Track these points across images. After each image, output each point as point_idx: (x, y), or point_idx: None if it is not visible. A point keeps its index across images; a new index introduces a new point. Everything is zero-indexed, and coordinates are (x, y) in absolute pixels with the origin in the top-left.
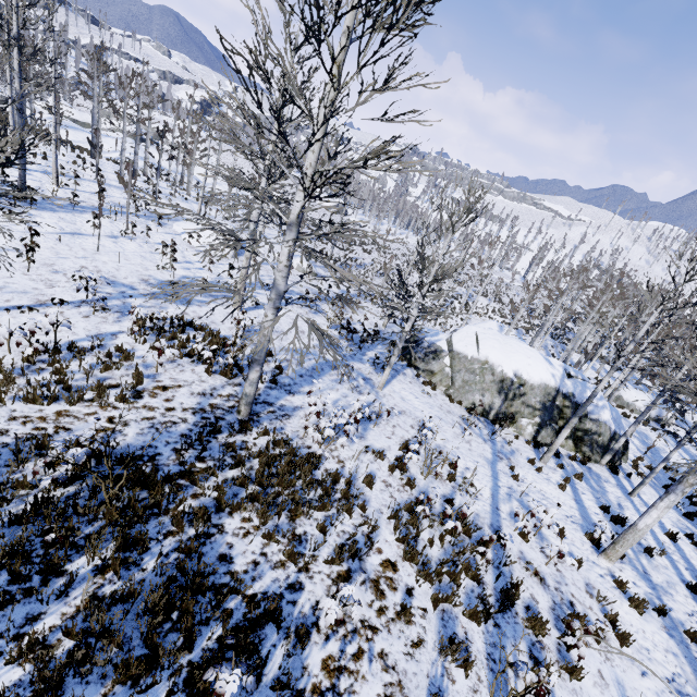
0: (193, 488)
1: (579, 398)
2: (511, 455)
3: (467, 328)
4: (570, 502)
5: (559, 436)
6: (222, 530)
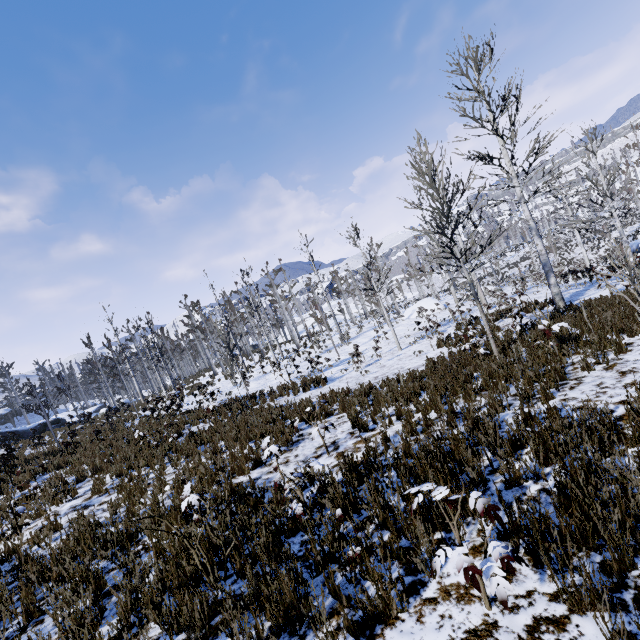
0: None
1: None
2: None
3: None
4: None
5: None
6: None
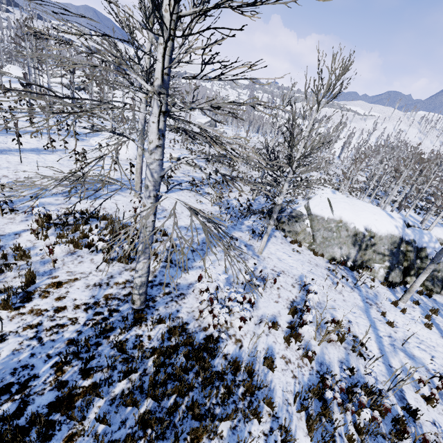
0: (69, 424)
1: (419, 242)
2: (376, 299)
3: (320, 195)
4: (440, 341)
5: (417, 280)
6: None
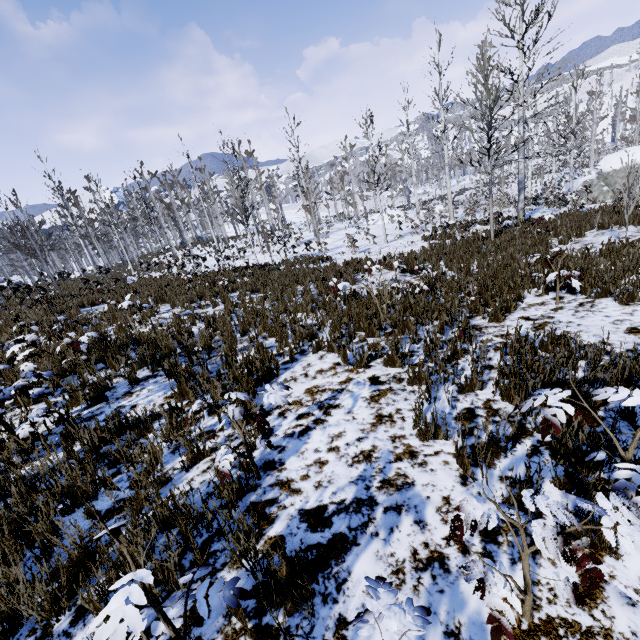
0: None
1: None
2: None
3: (603, 159)
4: None
5: None
6: None
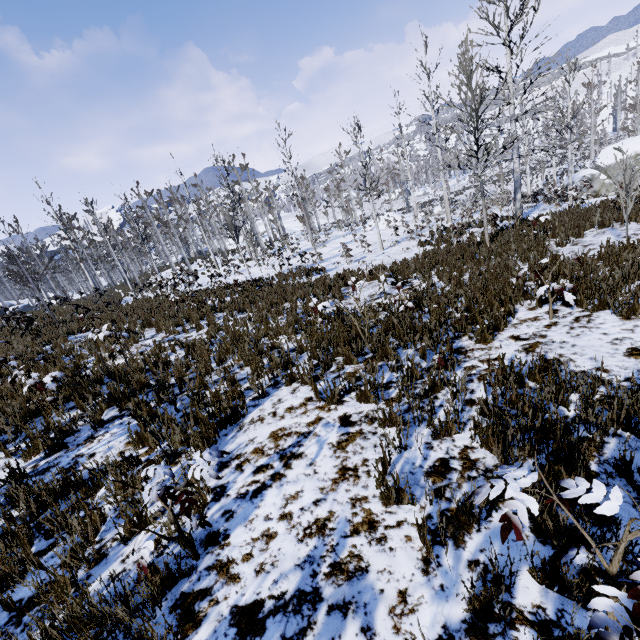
0: None
1: None
2: None
3: (603, 151)
4: None
5: None
6: None
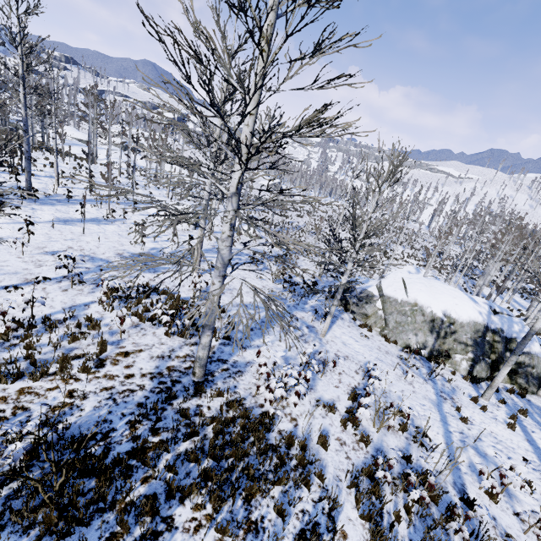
0: (144, 469)
1: (508, 332)
2: (453, 394)
3: (394, 274)
4: (523, 444)
5: (499, 373)
6: (171, 525)
